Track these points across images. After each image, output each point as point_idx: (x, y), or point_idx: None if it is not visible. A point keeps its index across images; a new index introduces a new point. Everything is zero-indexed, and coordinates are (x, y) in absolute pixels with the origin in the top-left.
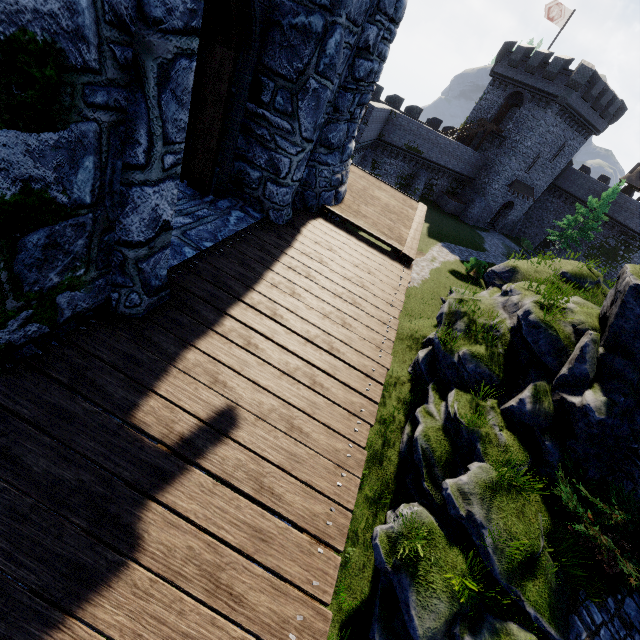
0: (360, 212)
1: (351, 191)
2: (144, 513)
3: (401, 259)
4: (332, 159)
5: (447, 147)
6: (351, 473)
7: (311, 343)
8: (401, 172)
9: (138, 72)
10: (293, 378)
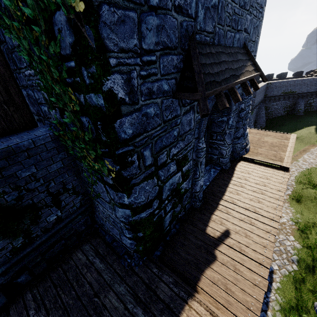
0: (258, 152)
1: (252, 143)
2: (215, 251)
3: (283, 168)
4: (240, 141)
5: (312, 82)
6: (269, 249)
7: (247, 210)
8: (285, 105)
9: (196, 164)
10: (244, 221)
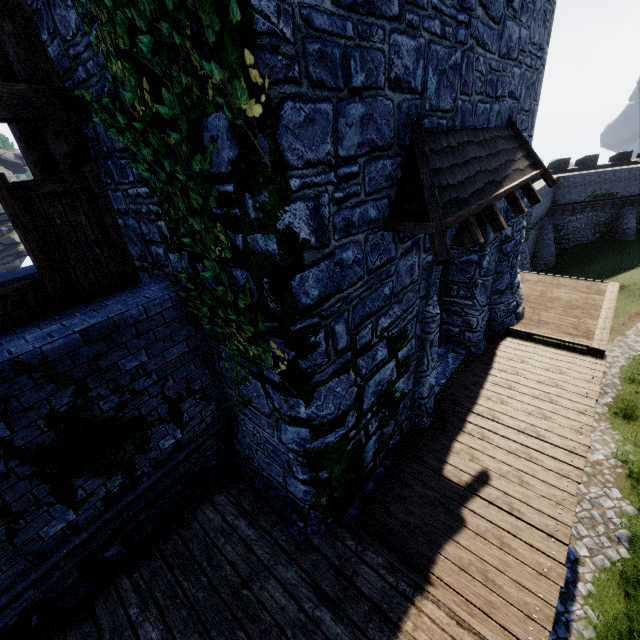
0: (541, 320)
1: (529, 302)
2: (462, 511)
3: (592, 352)
4: (504, 298)
5: None
6: (567, 508)
7: (523, 433)
8: (595, 221)
9: (423, 345)
10: (516, 455)
